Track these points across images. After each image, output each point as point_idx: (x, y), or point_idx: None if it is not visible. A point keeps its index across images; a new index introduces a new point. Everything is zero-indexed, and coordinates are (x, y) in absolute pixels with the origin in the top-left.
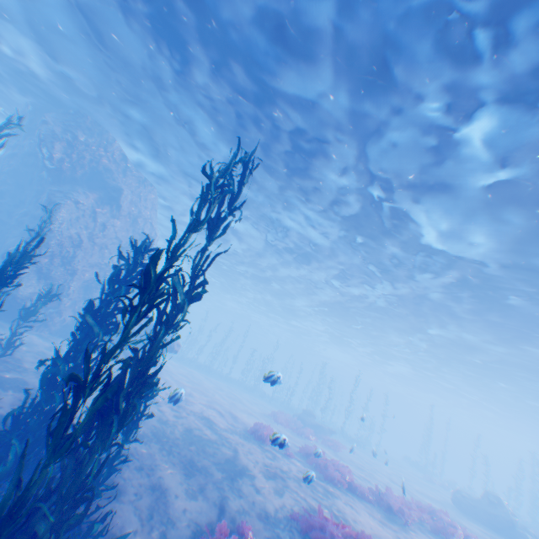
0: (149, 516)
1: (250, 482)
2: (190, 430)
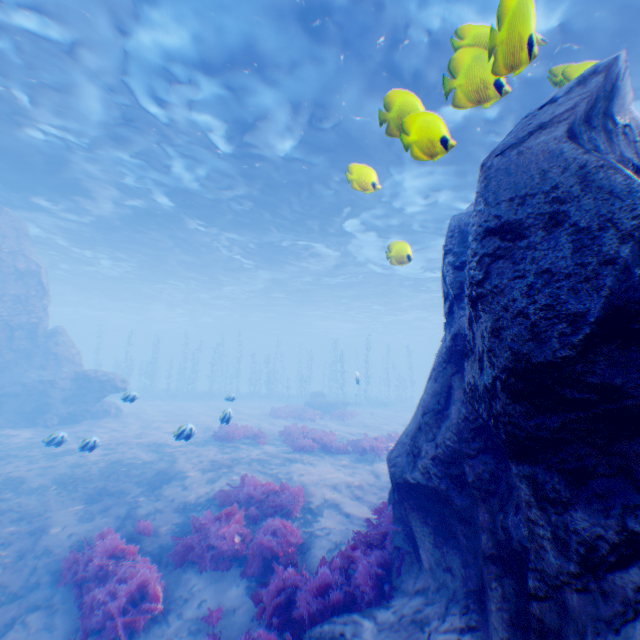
0: (18, 558)
1: (179, 483)
2: (118, 462)
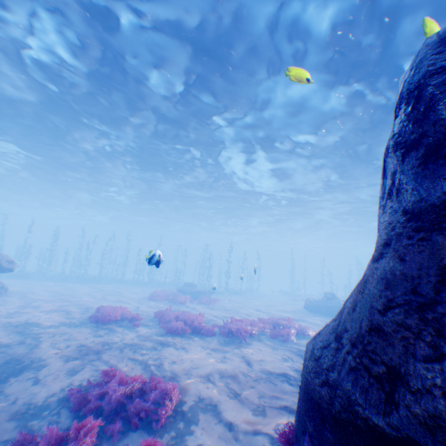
0: None
1: (31, 376)
2: None
